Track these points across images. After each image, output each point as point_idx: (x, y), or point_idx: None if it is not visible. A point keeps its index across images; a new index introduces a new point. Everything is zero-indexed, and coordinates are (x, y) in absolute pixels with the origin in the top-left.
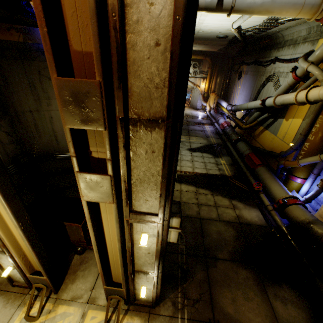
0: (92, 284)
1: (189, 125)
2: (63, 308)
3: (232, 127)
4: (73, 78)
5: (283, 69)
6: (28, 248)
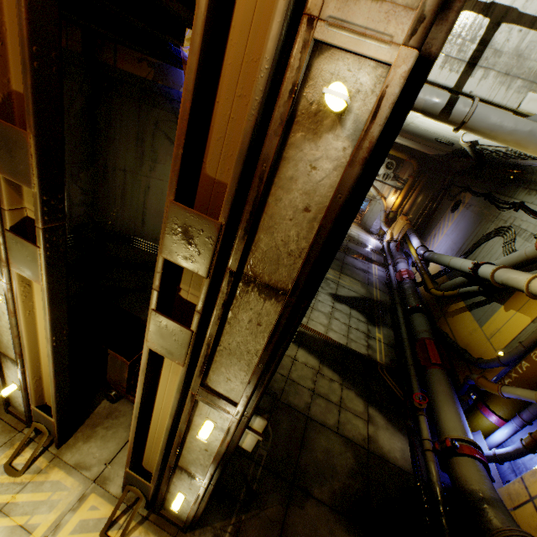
0: (110, 455)
1: (347, 254)
2: (60, 474)
3: (415, 283)
4: (192, 209)
5: (527, 225)
6: (49, 372)
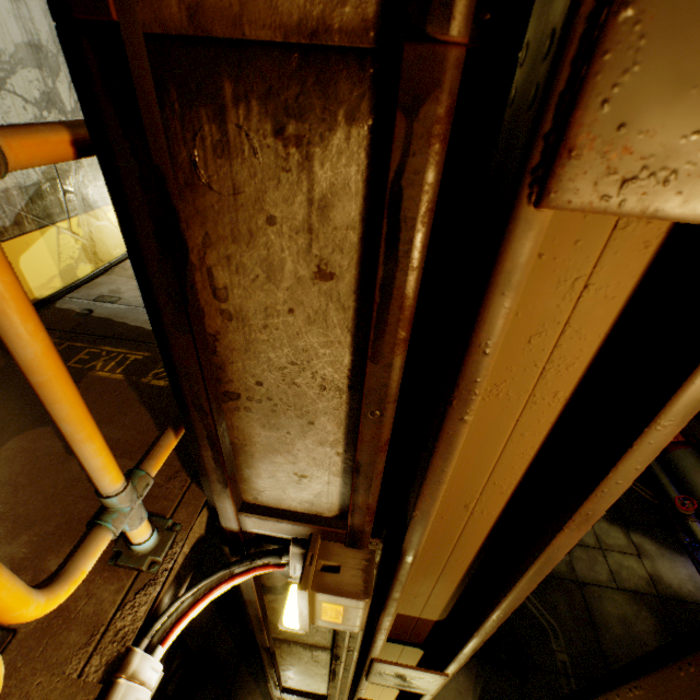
0: None
1: None
2: None
3: None
4: None
5: None
6: None
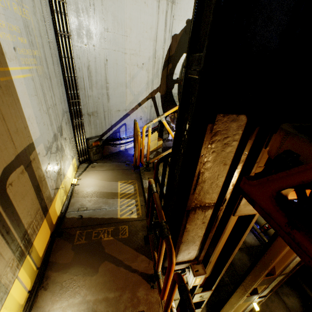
0: None
1: None
2: None
3: None
4: (268, 276)
5: None
6: None
